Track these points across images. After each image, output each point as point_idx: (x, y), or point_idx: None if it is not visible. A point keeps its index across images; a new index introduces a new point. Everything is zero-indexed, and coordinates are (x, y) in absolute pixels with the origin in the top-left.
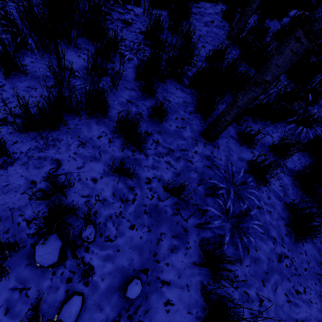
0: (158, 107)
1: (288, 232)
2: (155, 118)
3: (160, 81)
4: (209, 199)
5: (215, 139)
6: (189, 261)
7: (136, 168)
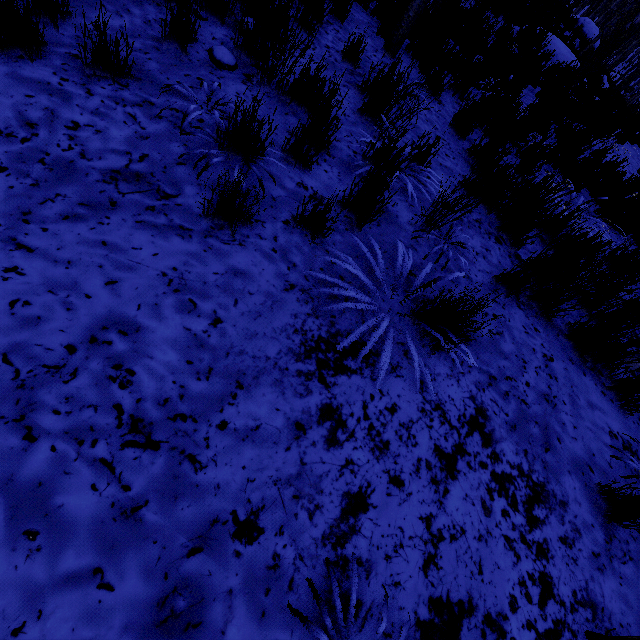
0: None
1: (451, 133)
2: (338, 17)
3: None
4: None
5: (396, 51)
6: (358, 97)
7: (317, 35)
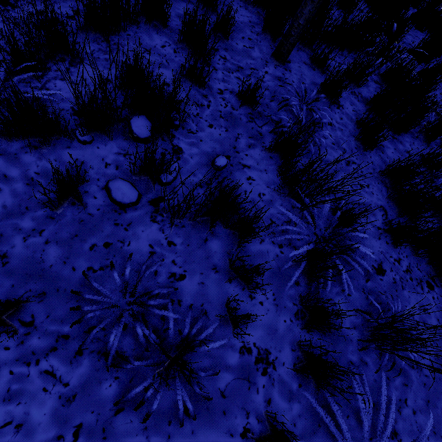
0: (224, 14)
1: (358, 146)
2: (220, 34)
3: None
4: (282, 113)
5: (287, 58)
6: (266, 155)
7: (206, 79)
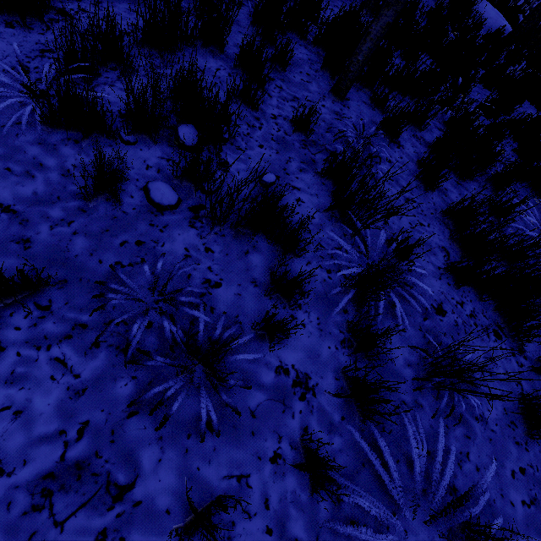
0: (283, 46)
1: (418, 186)
2: (277, 66)
3: (280, 33)
4: (338, 145)
5: (345, 94)
6: (318, 181)
7: (260, 104)
